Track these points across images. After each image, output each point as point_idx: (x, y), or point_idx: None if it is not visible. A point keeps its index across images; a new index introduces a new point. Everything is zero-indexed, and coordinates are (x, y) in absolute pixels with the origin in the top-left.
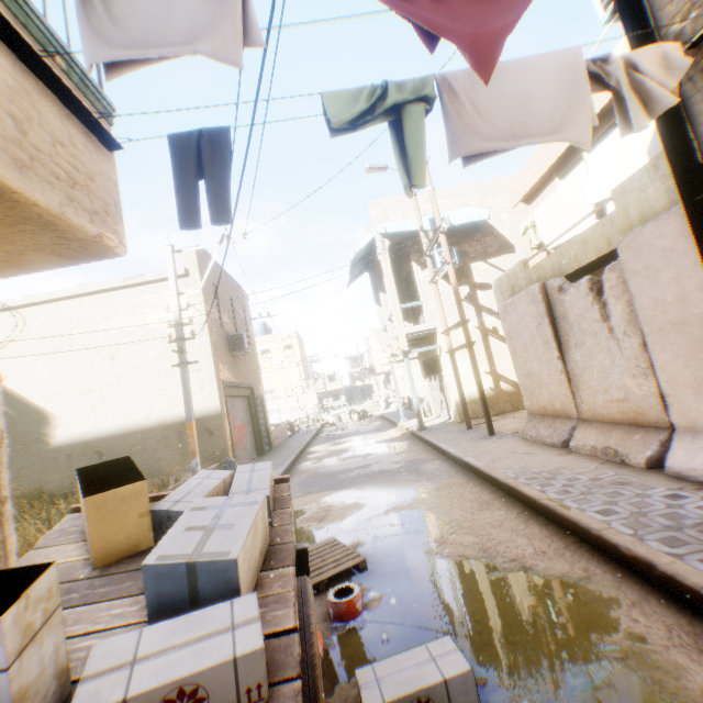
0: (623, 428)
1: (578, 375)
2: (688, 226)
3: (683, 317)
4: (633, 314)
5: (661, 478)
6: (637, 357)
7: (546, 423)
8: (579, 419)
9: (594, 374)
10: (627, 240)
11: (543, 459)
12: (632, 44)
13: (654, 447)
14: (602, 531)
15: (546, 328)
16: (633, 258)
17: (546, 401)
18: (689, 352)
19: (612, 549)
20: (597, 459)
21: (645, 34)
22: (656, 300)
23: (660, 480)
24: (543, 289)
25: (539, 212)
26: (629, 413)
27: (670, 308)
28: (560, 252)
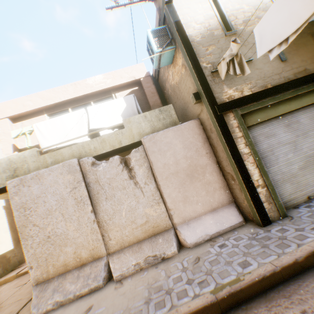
0: (148, 241)
1: (108, 219)
2: (216, 123)
3: (178, 170)
4: (150, 173)
5: (195, 248)
6: (154, 194)
7: (72, 277)
8: (107, 254)
9: (124, 213)
10: (150, 137)
11: (118, 297)
12: (191, 60)
13: (175, 239)
14: (276, 264)
15: (82, 190)
16: (153, 145)
17: (70, 256)
18: (181, 184)
19: (293, 267)
20: (147, 268)
21: (196, 60)
22: (165, 164)
23: (198, 249)
24: (78, 163)
25: (41, 125)
26: (151, 229)
27: (172, 166)
28: (82, 145)
